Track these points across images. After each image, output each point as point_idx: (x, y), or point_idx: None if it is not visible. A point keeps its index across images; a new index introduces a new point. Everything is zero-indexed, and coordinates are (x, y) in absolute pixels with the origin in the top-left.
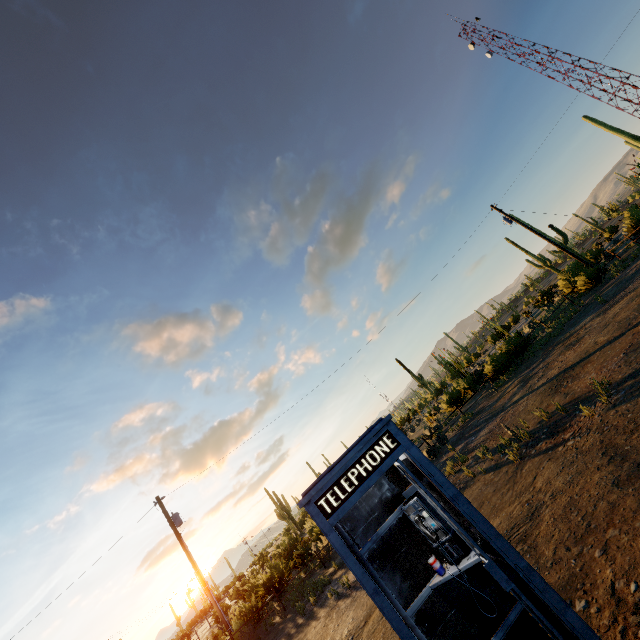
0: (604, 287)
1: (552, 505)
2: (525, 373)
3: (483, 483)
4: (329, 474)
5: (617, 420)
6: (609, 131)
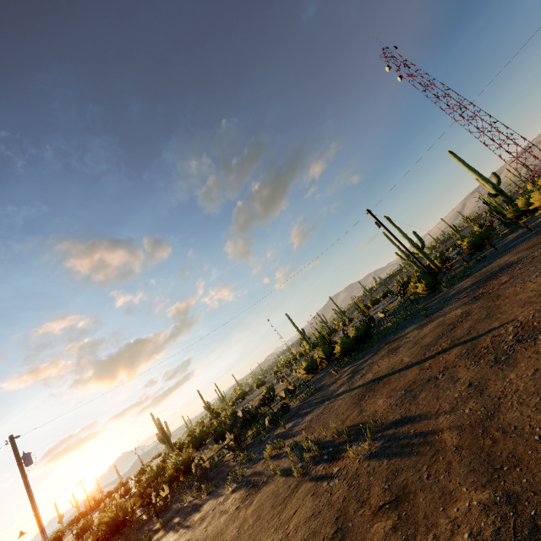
0: (434, 297)
1: None
2: (359, 363)
3: (273, 489)
4: None
5: (363, 478)
6: (466, 168)
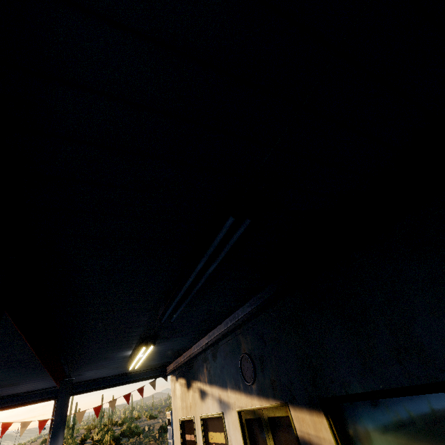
0: None
1: None
2: None
3: None
4: None
5: None
6: None
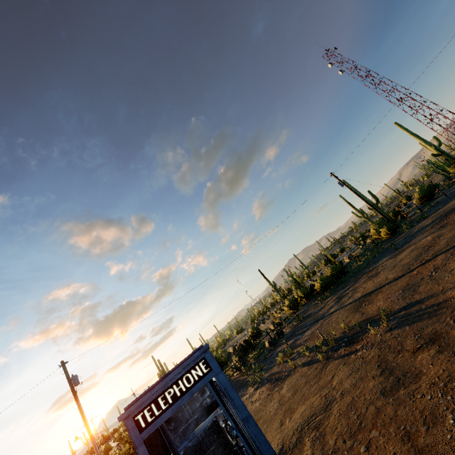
0: (398, 238)
1: (340, 402)
2: (341, 292)
3: (300, 374)
4: (149, 392)
5: (391, 341)
6: (410, 134)
